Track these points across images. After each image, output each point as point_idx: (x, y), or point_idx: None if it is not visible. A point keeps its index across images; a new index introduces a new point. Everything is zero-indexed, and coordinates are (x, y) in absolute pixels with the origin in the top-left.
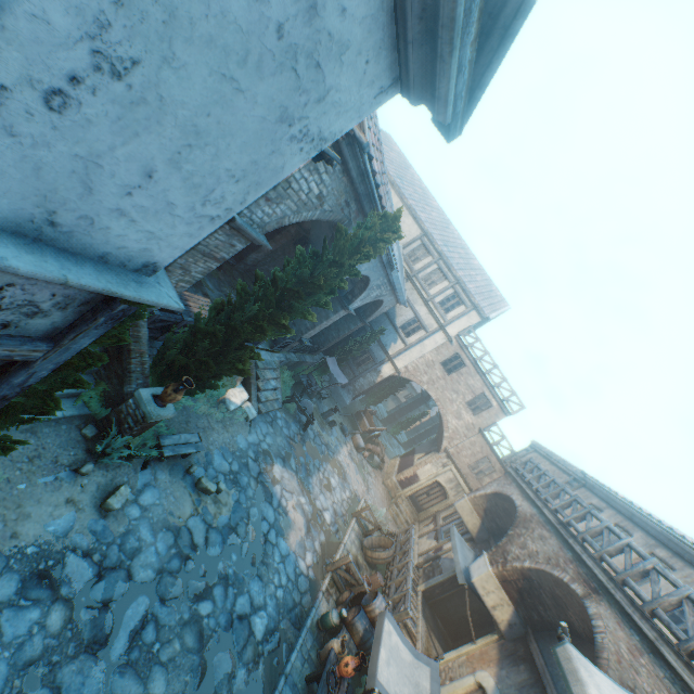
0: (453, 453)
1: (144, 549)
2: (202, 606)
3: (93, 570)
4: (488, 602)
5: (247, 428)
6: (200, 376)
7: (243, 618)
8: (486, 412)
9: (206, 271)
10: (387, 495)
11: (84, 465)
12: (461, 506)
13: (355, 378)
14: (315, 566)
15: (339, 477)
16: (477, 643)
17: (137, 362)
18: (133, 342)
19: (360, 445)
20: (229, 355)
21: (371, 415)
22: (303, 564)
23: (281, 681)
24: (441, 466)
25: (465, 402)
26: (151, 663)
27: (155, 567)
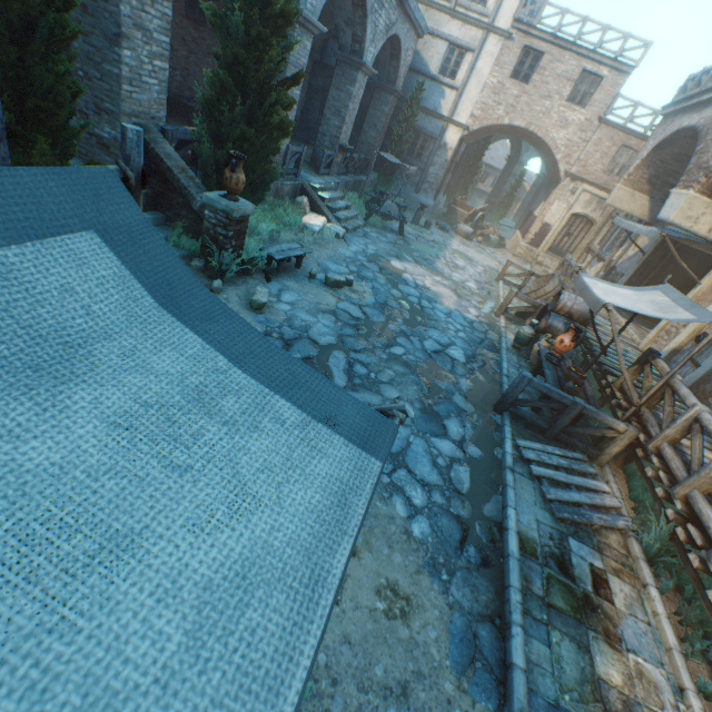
0: (578, 172)
1: (312, 326)
2: (393, 351)
3: (279, 343)
4: (700, 230)
5: (344, 244)
6: (252, 171)
7: (438, 353)
8: (598, 92)
9: (166, 27)
10: (523, 263)
11: (212, 283)
12: (615, 199)
13: (424, 174)
14: (483, 316)
15: (464, 260)
16: (702, 282)
17: (185, 179)
18: (166, 159)
19: (468, 232)
20: (257, 113)
21: (463, 201)
22: (470, 316)
23: (503, 379)
24: (570, 196)
25: (565, 102)
26: (375, 384)
27: (332, 335)
